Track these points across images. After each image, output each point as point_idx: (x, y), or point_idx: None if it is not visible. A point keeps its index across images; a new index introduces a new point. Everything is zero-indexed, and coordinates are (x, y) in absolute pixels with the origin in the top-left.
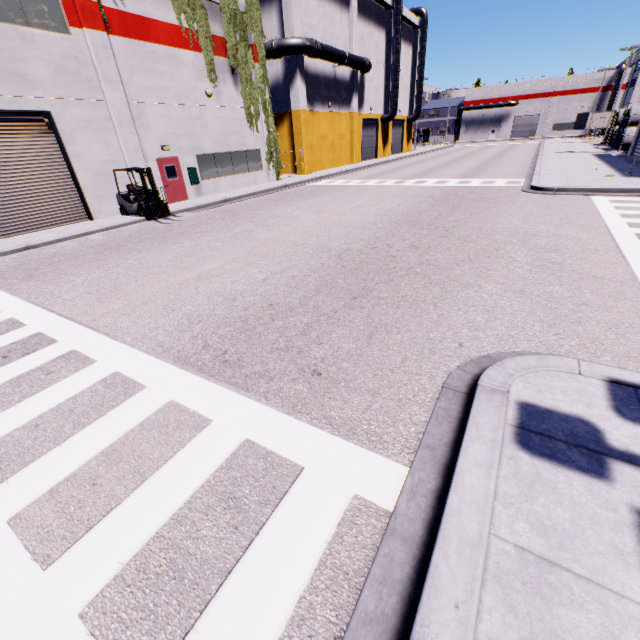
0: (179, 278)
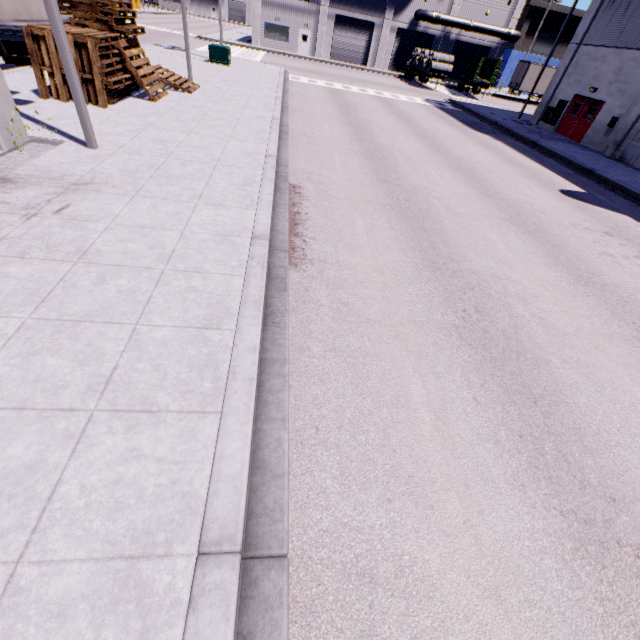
0: None
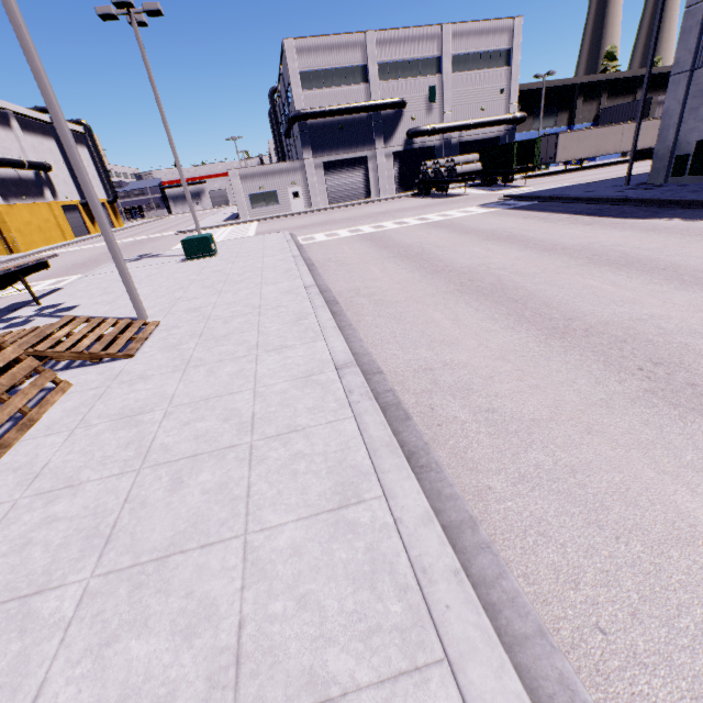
0: None
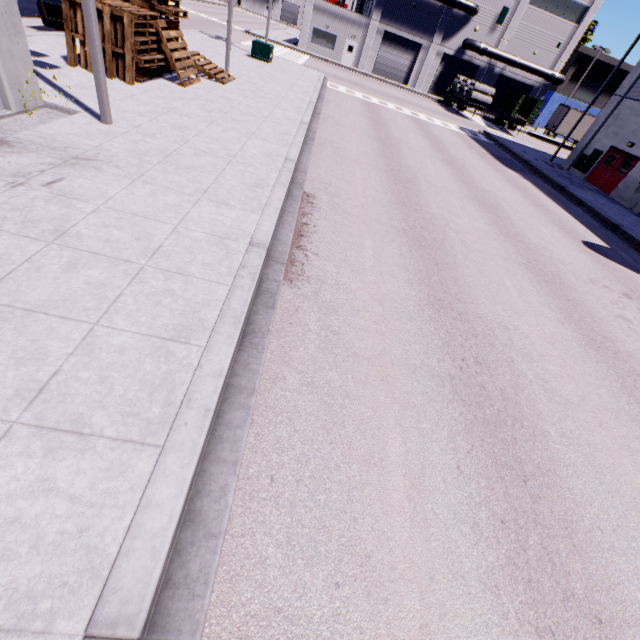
0: None
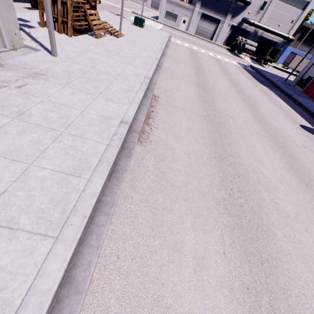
0: None
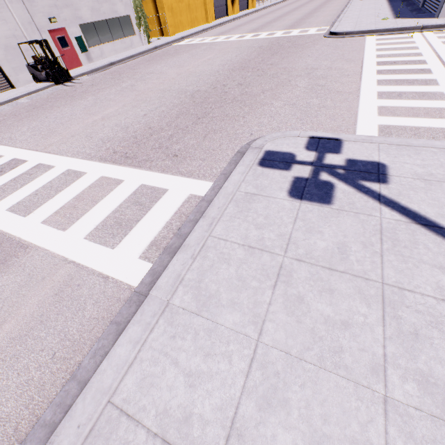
0: (90, 120)
